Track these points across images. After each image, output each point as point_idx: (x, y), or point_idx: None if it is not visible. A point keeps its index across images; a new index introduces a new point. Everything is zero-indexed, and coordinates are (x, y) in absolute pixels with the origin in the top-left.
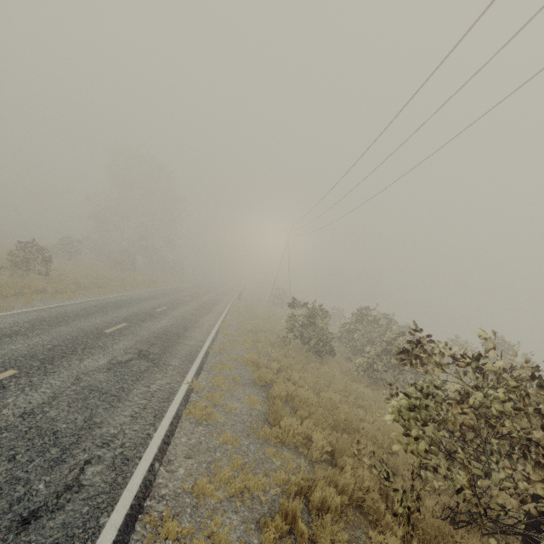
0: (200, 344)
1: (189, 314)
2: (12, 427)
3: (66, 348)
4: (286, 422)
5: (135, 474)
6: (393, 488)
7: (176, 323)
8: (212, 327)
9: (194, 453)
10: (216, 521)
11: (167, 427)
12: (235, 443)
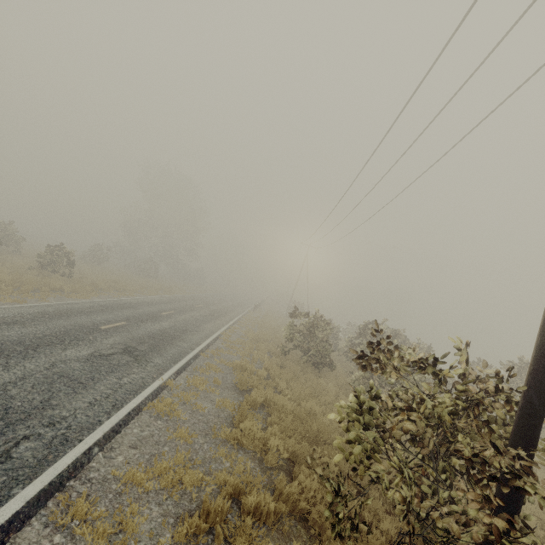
0: (192, 347)
1: (194, 319)
2: None
3: (56, 338)
4: (247, 424)
5: (68, 455)
6: None
7: (176, 326)
8: (213, 333)
9: (141, 444)
10: (133, 509)
11: (121, 417)
12: (187, 439)
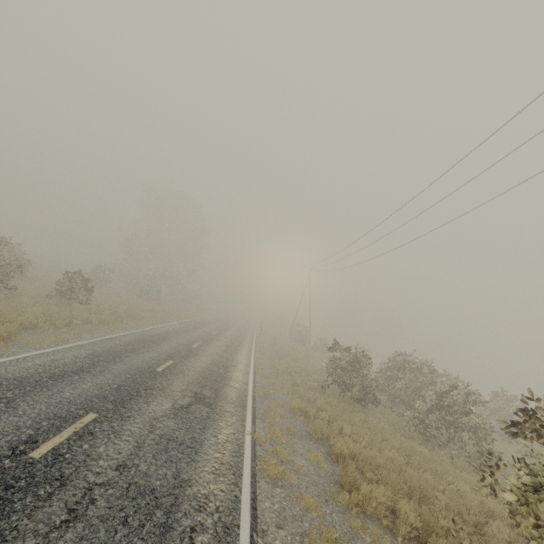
0: (244, 387)
1: (222, 350)
2: (113, 482)
3: (130, 388)
4: (367, 488)
5: None
6: None
7: (215, 361)
8: (249, 367)
9: (282, 522)
10: None
11: (249, 488)
12: (318, 511)
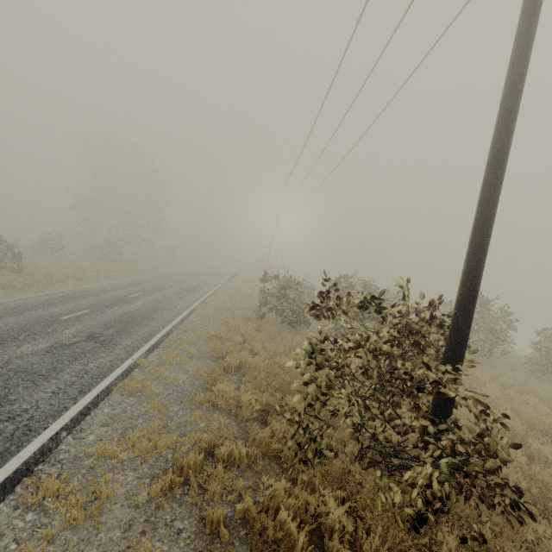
0: (164, 324)
1: (165, 297)
2: None
3: (8, 335)
4: (219, 386)
5: (33, 443)
6: (310, 438)
7: (146, 306)
8: (187, 308)
9: (113, 421)
10: (108, 478)
11: (89, 400)
12: (161, 410)
